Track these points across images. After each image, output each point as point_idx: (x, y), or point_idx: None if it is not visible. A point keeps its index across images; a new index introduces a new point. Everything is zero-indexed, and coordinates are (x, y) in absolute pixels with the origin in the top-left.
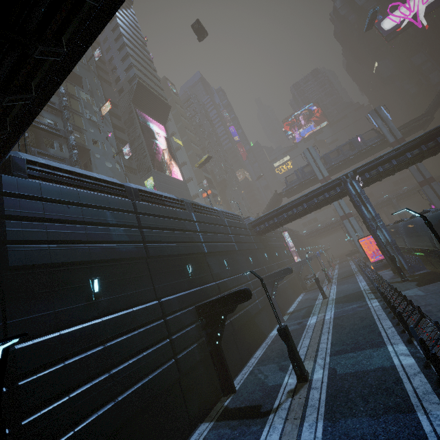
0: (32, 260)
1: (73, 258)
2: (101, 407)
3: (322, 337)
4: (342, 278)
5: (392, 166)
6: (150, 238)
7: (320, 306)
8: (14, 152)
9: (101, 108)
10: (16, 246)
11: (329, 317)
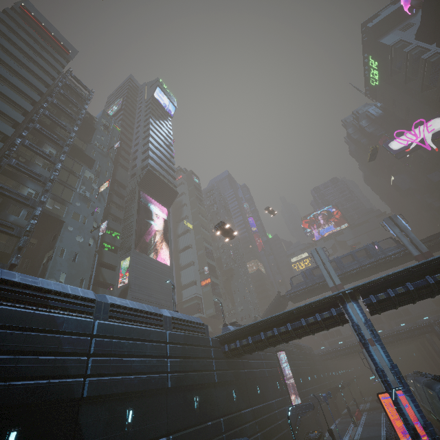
0: None
1: None
2: None
3: None
4: None
5: (408, 291)
6: None
7: None
8: None
9: (101, 186)
10: None
11: None
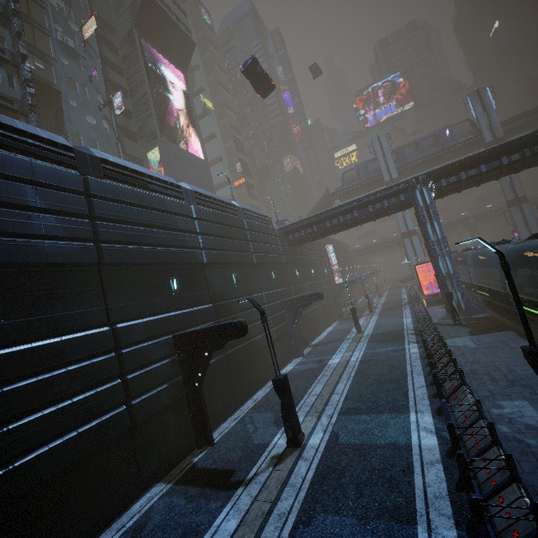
0: None
1: None
2: None
3: (338, 386)
4: (387, 309)
5: (479, 174)
6: (110, 235)
7: (350, 342)
8: None
9: (82, 26)
10: None
11: (355, 360)
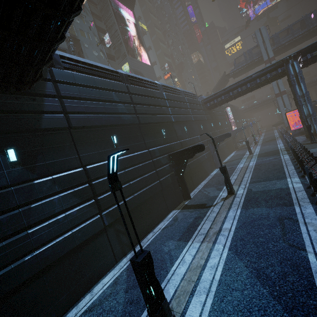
0: (82, 124)
1: (101, 123)
2: (127, 197)
3: (245, 175)
4: (266, 142)
5: None
6: (140, 111)
7: (246, 158)
8: None
9: None
10: (72, 115)
11: (252, 165)
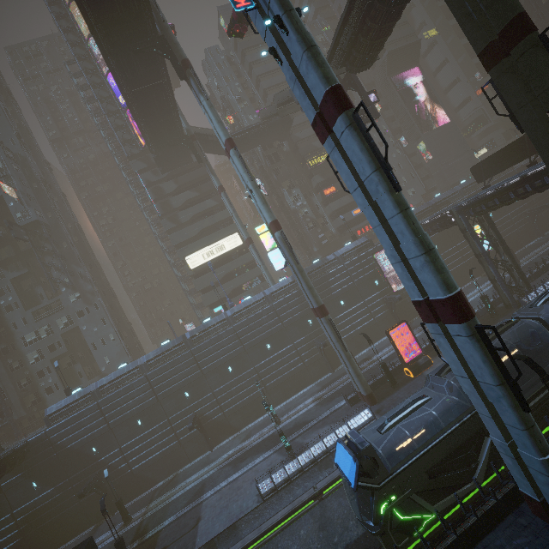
0: None
1: None
2: None
3: (546, 248)
4: None
5: None
6: None
7: None
8: None
9: None
10: None
11: None
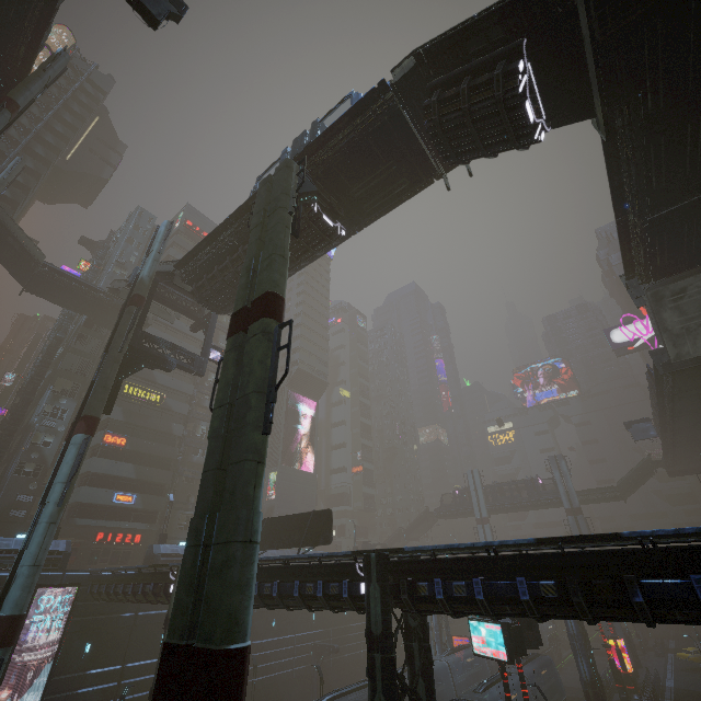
0: (144, 621)
1: (161, 620)
2: None
3: None
4: None
5: None
6: None
7: None
8: (159, 545)
9: None
10: (142, 613)
11: None
